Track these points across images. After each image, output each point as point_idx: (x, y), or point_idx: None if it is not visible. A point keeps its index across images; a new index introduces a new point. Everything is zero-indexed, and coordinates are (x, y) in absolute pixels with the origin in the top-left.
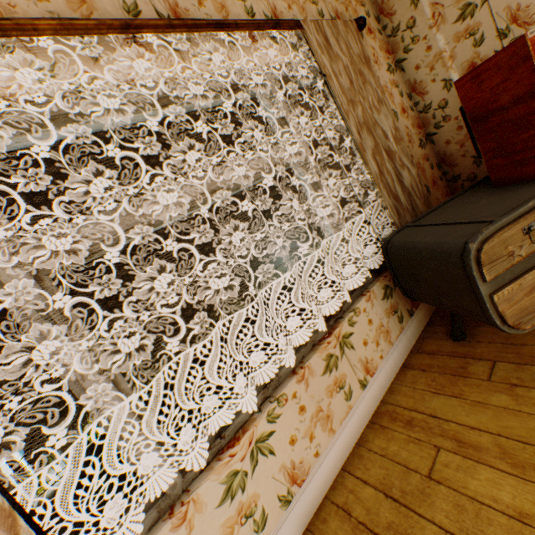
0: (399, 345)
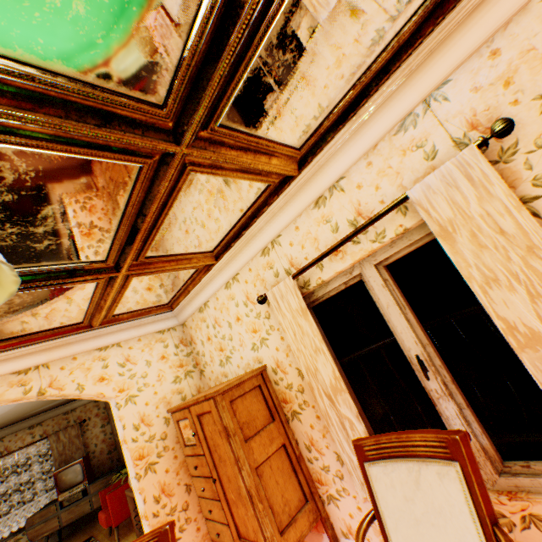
0: None
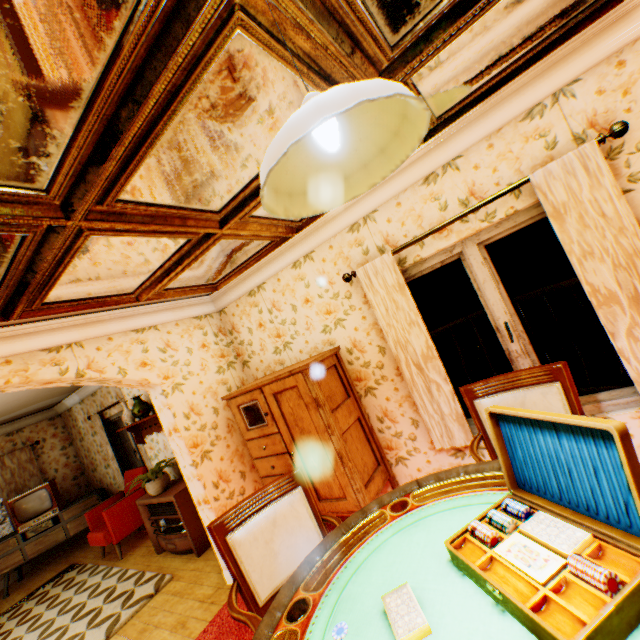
0: None
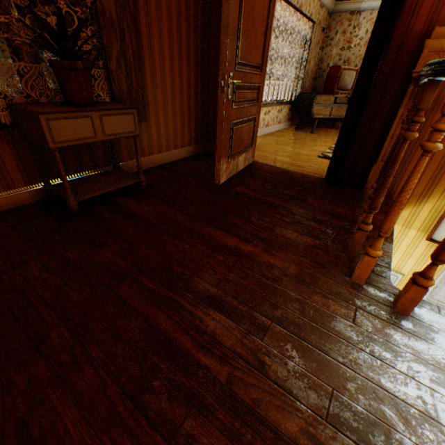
0: (284, 124)
